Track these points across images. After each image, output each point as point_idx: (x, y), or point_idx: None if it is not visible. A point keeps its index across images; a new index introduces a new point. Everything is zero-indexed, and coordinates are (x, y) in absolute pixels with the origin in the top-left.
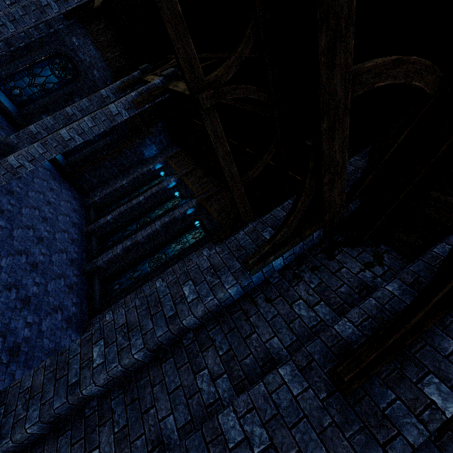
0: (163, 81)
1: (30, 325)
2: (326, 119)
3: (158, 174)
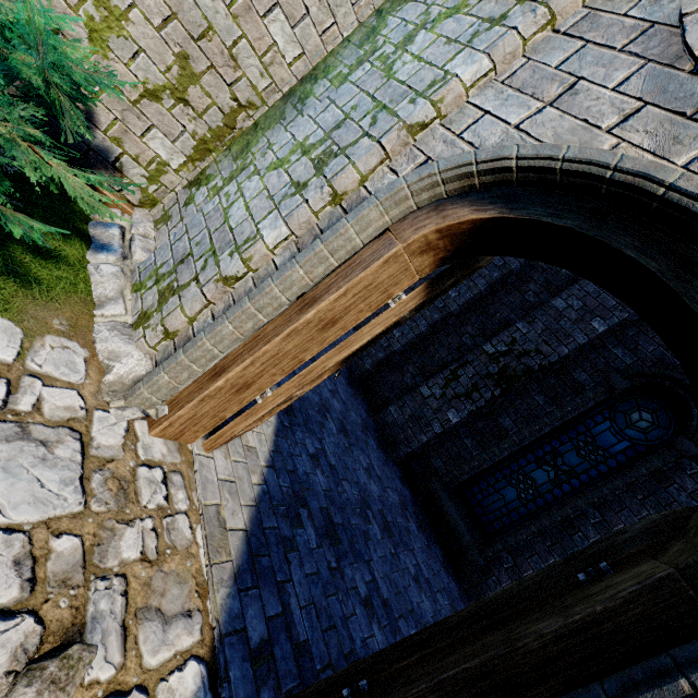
0: None
1: None
2: None
3: None
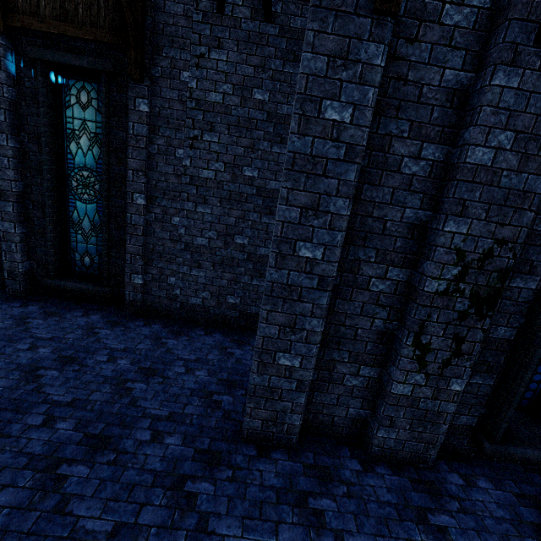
0: None
1: (113, 359)
2: None
3: None
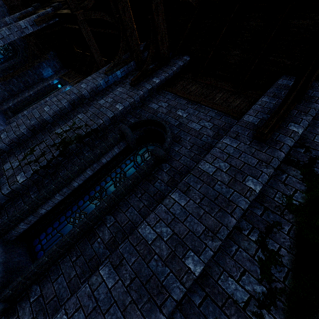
0: (52, 9)
1: None
2: (120, 5)
3: (57, 86)
